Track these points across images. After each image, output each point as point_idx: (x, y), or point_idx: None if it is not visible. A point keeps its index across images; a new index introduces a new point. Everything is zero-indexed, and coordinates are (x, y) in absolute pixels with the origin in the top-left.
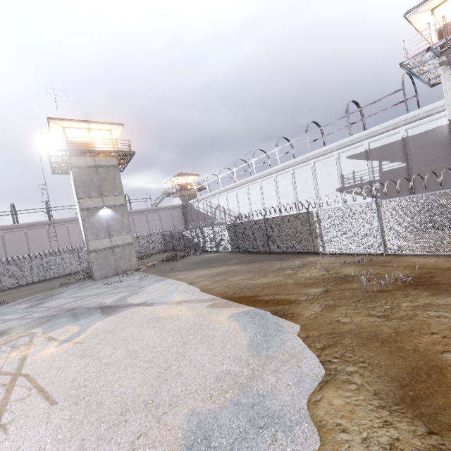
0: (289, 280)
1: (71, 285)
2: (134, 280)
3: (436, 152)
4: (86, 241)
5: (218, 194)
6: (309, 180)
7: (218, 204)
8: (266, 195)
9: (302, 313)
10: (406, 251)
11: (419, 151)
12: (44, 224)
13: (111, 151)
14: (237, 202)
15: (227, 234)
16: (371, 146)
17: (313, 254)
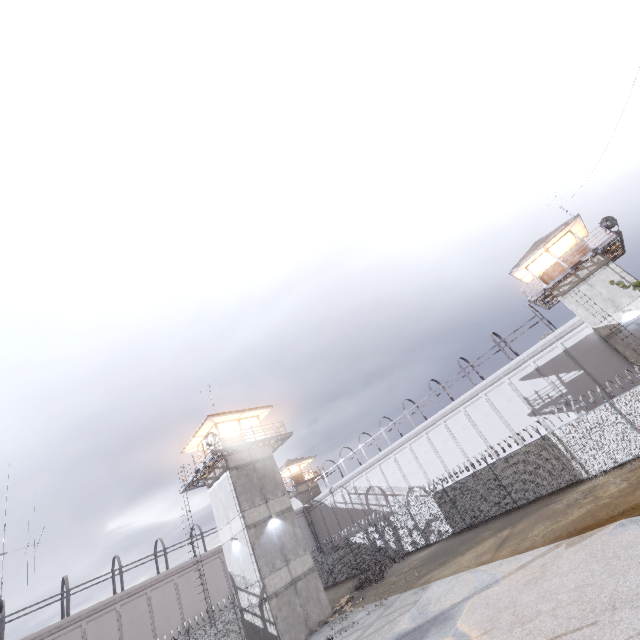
0: (605, 500)
1: None
2: (372, 612)
3: (602, 354)
4: (261, 579)
5: (366, 471)
6: (490, 413)
7: (369, 486)
8: (440, 449)
9: None
10: None
11: (586, 357)
12: (115, 602)
13: (271, 437)
14: (400, 472)
15: (436, 508)
16: (538, 364)
17: (578, 484)
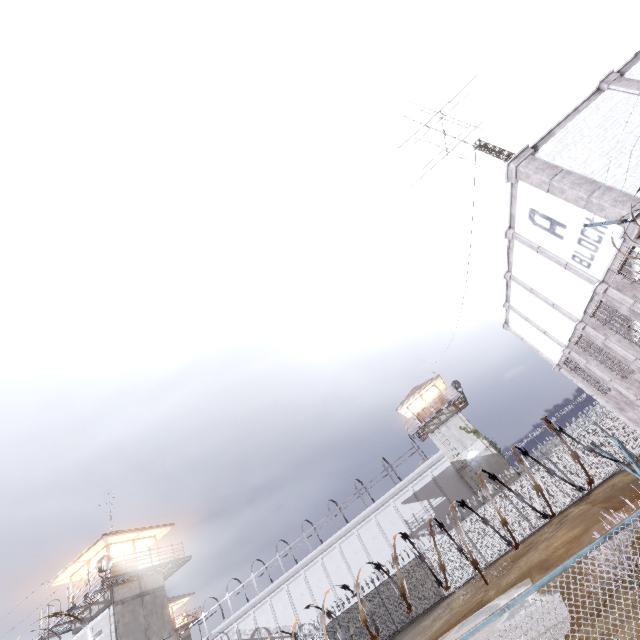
0: (456, 610)
1: None
2: None
3: (457, 484)
4: None
5: (254, 607)
6: (378, 536)
7: (255, 627)
8: (333, 576)
9: (490, 597)
10: (497, 555)
11: (447, 485)
12: None
13: (169, 561)
14: (291, 606)
15: None
16: (415, 489)
17: (442, 601)
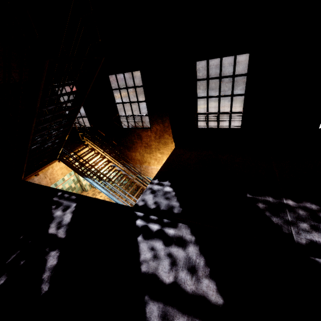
0: None
1: (239, 87)
2: None
3: None
4: None
5: None
6: None
7: None
8: None
9: None
10: None
11: None
12: None
13: None
14: None
15: None
16: None
17: None
